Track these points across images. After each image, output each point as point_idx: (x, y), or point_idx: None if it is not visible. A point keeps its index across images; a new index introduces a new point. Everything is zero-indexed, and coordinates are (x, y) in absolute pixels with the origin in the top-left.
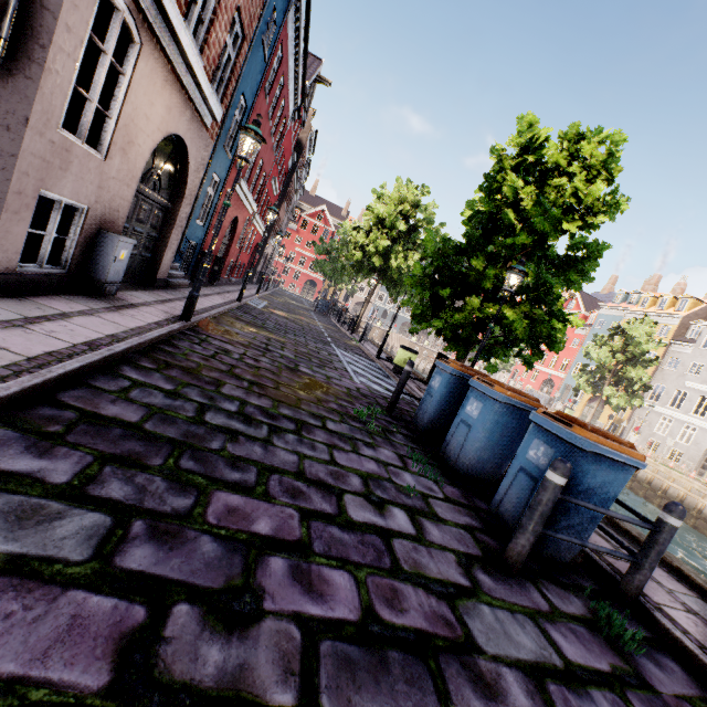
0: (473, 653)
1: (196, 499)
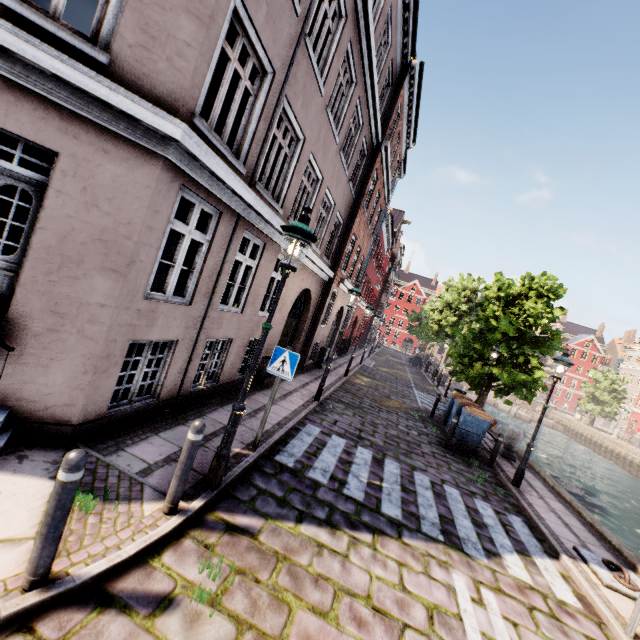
0: (419, 445)
1: (364, 415)
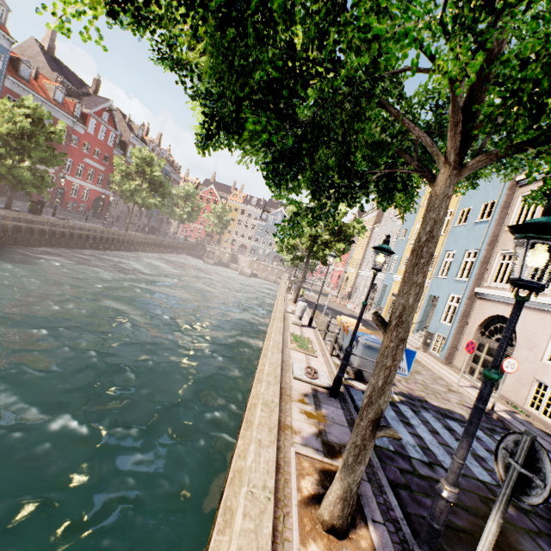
0: None
1: None
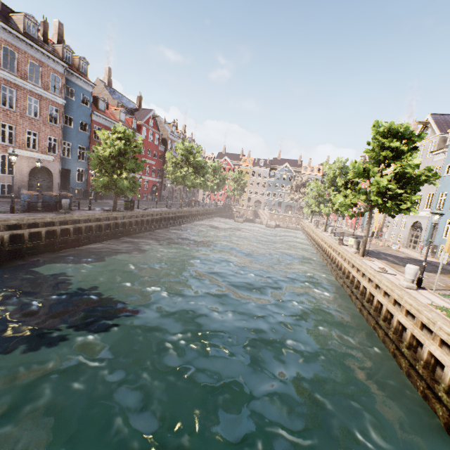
0: None
1: None
